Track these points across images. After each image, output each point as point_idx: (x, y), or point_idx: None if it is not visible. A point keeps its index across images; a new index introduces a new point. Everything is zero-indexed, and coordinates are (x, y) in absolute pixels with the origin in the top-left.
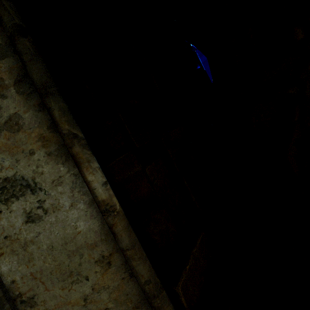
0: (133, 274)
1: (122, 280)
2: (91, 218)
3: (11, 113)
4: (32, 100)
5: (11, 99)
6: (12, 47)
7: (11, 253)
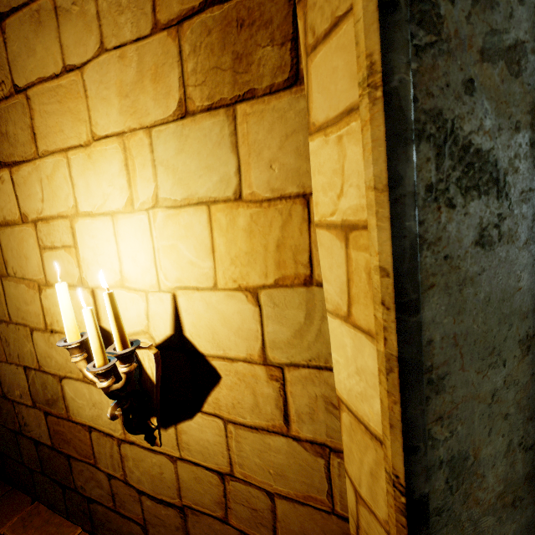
0: None
1: (531, 377)
2: None
3: (519, 38)
4: None
5: (527, 12)
6: None
7: (444, 289)
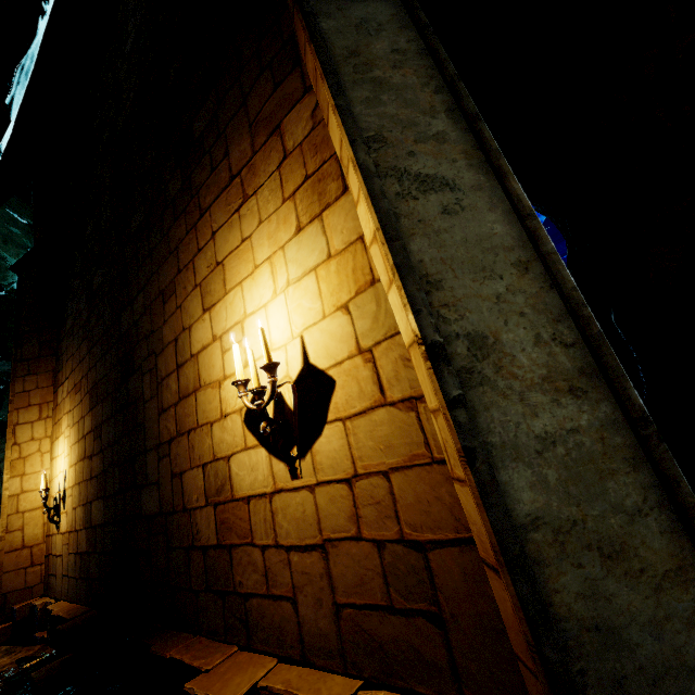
0: (556, 283)
1: (541, 289)
2: (509, 224)
3: (439, 130)
4: (459, 125)
5: (441, 121)
6: (446, 89)
7: (423, 235)
